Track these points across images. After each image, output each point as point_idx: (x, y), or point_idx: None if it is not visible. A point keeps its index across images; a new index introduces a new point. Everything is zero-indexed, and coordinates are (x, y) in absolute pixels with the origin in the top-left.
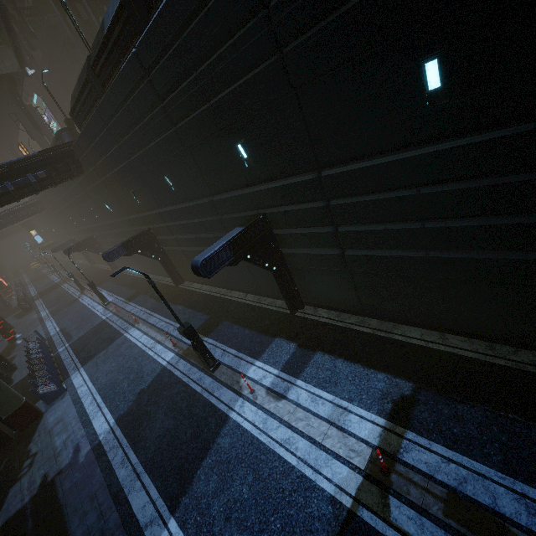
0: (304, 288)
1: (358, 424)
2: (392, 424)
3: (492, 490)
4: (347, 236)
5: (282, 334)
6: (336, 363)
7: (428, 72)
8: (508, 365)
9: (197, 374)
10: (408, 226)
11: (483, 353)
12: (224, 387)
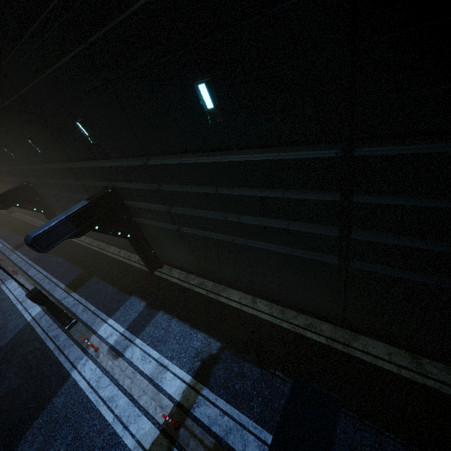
0: (161, 251)
1: (171, 381)
2: (195, 381)
3: (245, 439)
4: (178, 217)
5: (138, 292)
6: (171, 323)
7: (201, 93)
8: (289, 328)
9: (55, 331)
10: (216, 217)
11: (276, 317)
12: (75, 344)
